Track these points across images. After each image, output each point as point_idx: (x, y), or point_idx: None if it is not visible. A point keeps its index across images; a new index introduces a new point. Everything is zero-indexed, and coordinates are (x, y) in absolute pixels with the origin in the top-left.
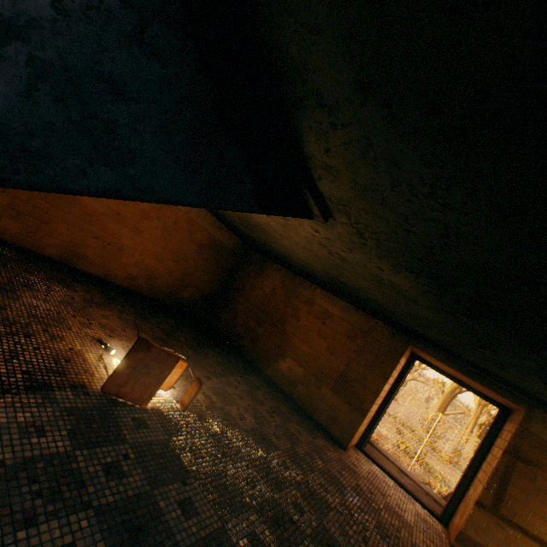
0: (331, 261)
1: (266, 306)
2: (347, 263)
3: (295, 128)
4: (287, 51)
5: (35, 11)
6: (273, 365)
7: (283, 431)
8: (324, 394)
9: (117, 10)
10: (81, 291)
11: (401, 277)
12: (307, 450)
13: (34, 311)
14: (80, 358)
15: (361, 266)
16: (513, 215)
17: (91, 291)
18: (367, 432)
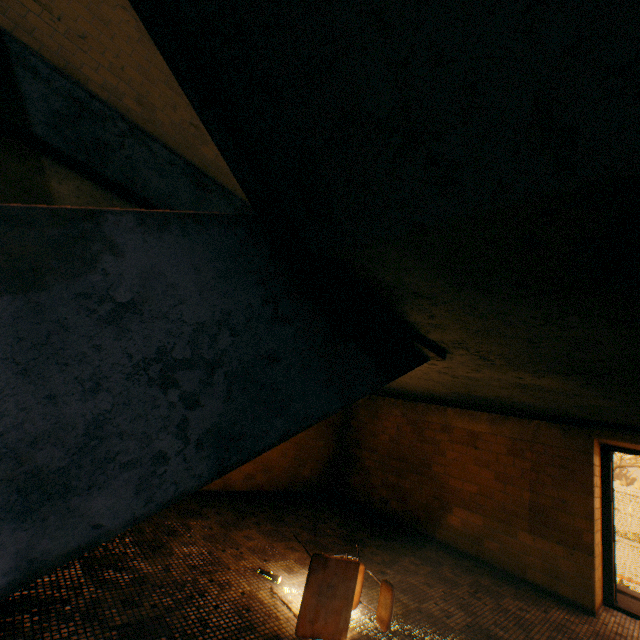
0: (456, 382)
1: (398, 451)
2: (476, 380)
3: (396, 310)
4: (383, 279)
5: (223, 344)
6: (440, 524)
7: (502, 615)
8: (523, 541)
9: (261, 311)
10: (213, 516)
11: (546, 379)
12: (547, 634)
13: (191, 561)
14: (256, 601)
15: (495, 379)
16: (635, 321)
17: (221, 511)
18: (606, 576)
